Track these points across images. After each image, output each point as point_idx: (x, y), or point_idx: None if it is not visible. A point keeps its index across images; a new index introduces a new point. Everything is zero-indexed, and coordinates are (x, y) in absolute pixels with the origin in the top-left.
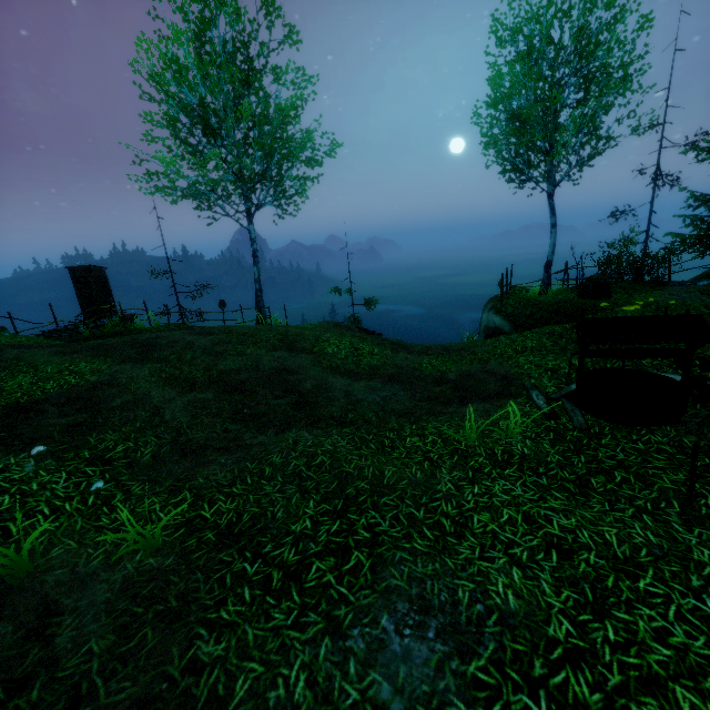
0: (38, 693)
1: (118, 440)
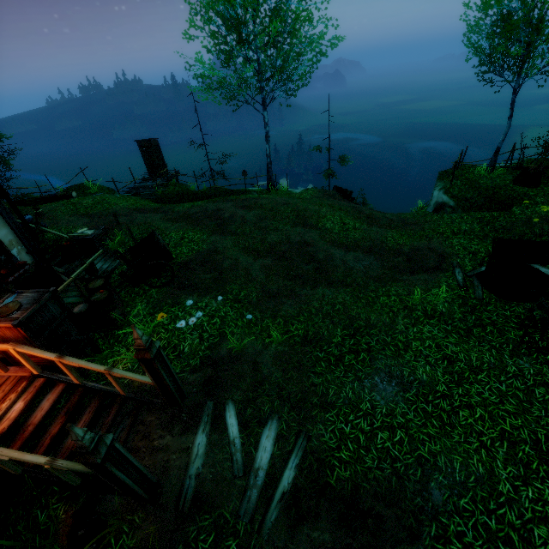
0: (268, 386)
1: (239, 289)
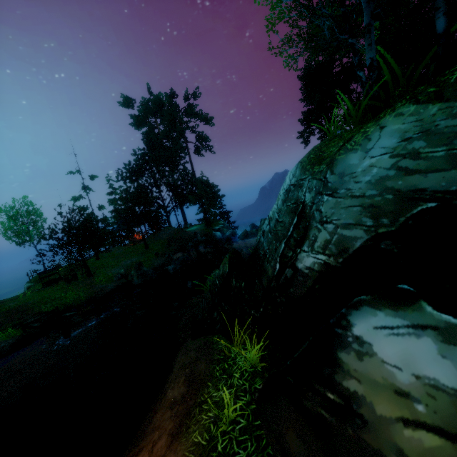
0: None
1: None
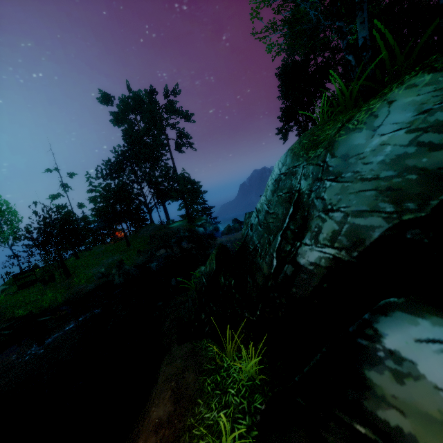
0: None
1: None
